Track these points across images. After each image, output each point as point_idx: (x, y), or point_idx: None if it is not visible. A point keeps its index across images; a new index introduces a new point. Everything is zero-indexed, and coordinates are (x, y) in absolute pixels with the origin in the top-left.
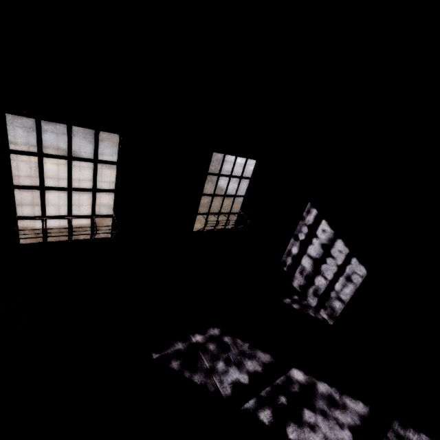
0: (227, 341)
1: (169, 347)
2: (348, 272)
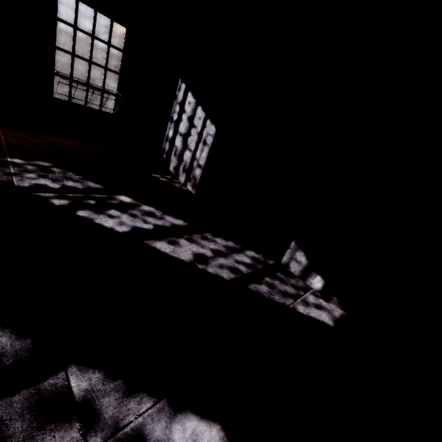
0: (55, 170)
1: None
2: (205, 136)
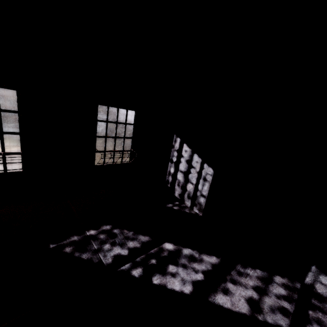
0: (115, 232)
1: (66, 240)
2: (204, 175)
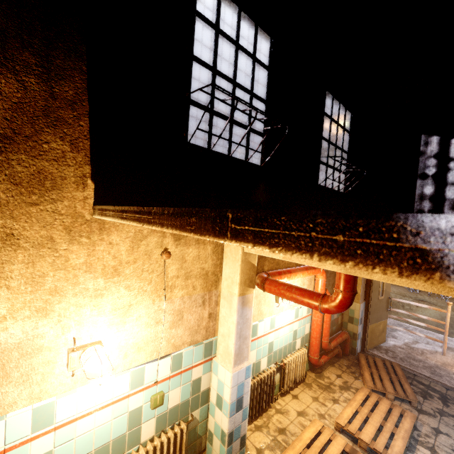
0: None
1: None
2: None
